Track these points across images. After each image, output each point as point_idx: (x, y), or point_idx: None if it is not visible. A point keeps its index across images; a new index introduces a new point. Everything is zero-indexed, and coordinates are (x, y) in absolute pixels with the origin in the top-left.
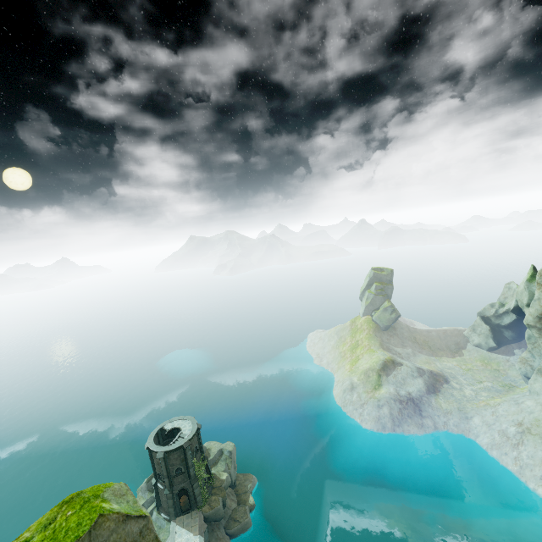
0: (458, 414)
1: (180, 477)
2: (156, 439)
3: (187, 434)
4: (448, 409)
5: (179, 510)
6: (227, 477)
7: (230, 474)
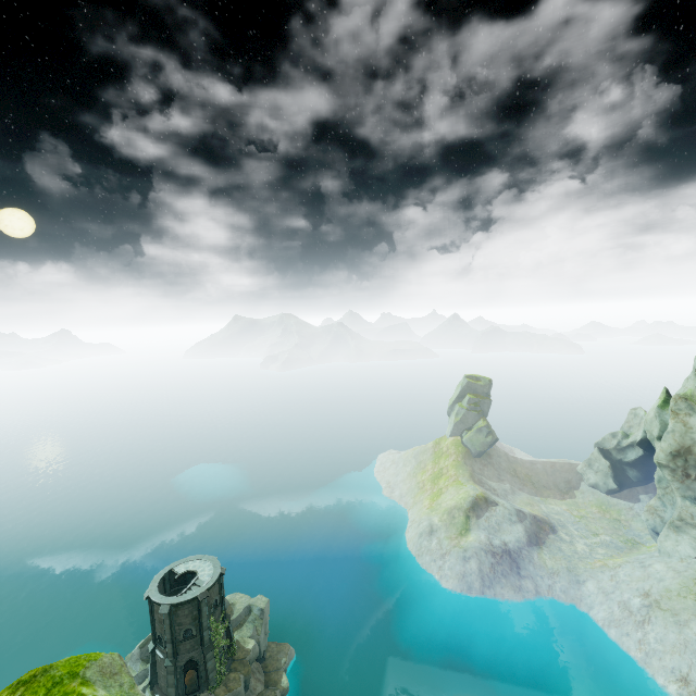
0: (567, 576)
1: (189, 642)
2: (161, 586)
3: (205, 582)
4: (554, 568)
5: (183, 691)
6: (254, 646)
7: (259, 642)
